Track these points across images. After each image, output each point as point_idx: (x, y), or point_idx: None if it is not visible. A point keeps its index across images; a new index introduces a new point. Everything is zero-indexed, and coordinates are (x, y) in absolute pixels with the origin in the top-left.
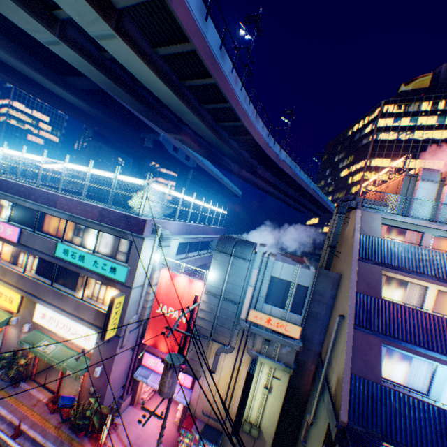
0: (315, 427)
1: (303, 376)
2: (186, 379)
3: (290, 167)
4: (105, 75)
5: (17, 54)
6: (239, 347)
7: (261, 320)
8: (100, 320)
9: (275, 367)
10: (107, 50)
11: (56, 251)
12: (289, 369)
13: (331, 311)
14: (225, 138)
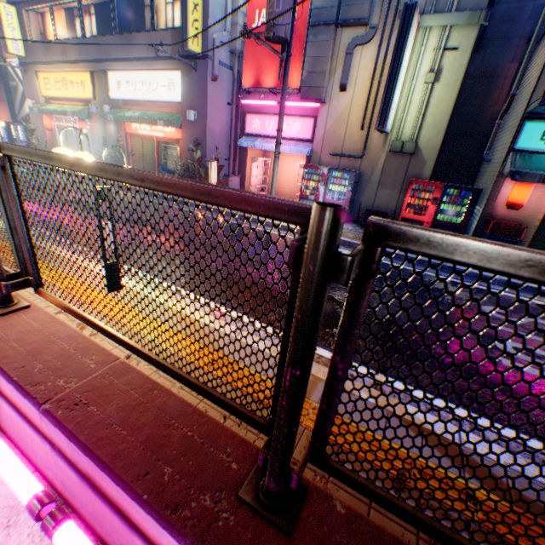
0: (518, 99)
1: (490, 94)
2: (304, 130)
3: None
4: None
5: None
6: (386, 21)
7: None
8: (180, 47)
9: (449, 32)
10: None
11: None
12: (479, 13)
13: None
14: None
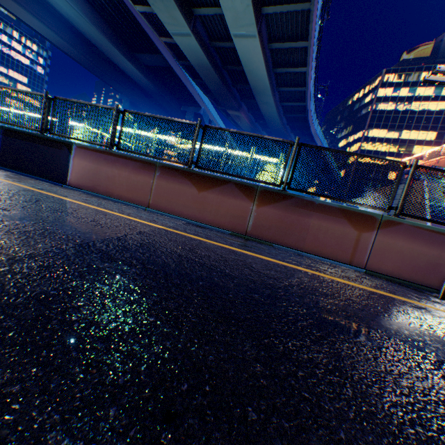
0: None
1: None
2: None
3: (320, 141)
4: (209, 61)
5: (105, 33)
6: None
7: None
8: None
9: None
10: (235, 45)
11: None
12: None
13: None
14: (281, 116)
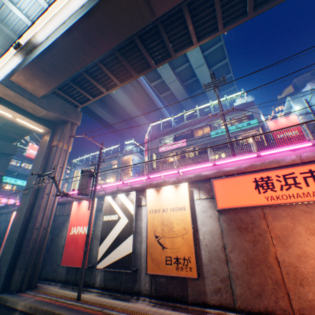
0: None
1: None
2: None
3: None
4: (184, 91)
5: (136, 107)
6: None
7: None
8: None
9: None
10: (196, 73)
11: (211, 136)
12: None
13: None
14: None
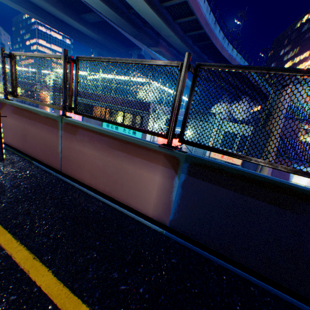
0: None
1: None
2: None
3: (240, 64)
4: (111, 9)
5: (53, 4)
6: None
7: (218, 157)
8: None
9: None
10: None
11: (103, 126)
12: None
13: (262, 153)
14: (190, 45)
